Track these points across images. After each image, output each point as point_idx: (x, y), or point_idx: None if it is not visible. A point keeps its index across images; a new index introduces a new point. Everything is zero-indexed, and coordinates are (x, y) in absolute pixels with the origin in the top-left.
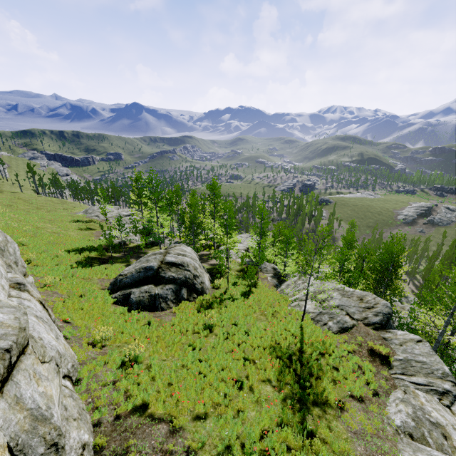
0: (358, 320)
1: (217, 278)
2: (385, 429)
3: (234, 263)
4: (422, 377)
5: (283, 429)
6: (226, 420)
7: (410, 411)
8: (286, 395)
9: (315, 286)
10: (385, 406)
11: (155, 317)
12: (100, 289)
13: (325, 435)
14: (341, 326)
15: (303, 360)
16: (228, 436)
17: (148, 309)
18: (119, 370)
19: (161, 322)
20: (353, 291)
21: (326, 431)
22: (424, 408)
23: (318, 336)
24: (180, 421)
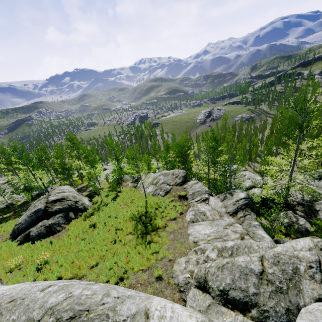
0: (173, 185)
1: (94, 197)
2: (184, 225)
3: (105, 184)
4: (199, 197)
5: (136, 247)
6: (109, 259)
7: (193, 213)
8: (139, 234)
9: (152, 177)
10: (185, 216)
11: (55, 238)
12: (2, 242)
13: (157, 240)
14: (166, 191)
15: (147, 216)
16: (110, 264)
17: (48, 236)
18: (35, 272)
19: (60, 238)
20: (169, 171)
21: (157, 238)
22: (199, 209)
23: (155, 201)
24: (83, 273)
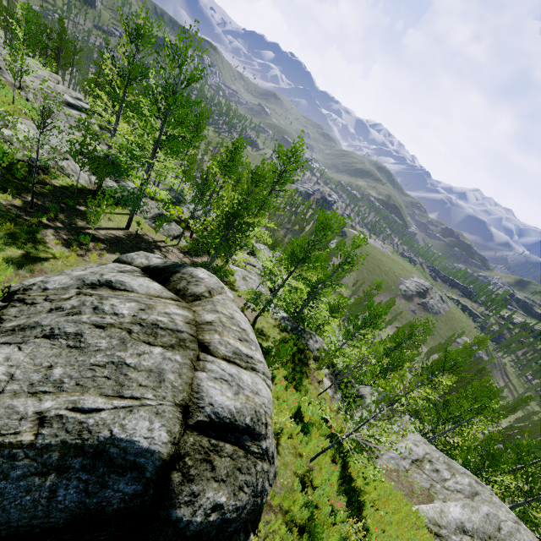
0: None
1: None
2: None
3: (268, 319)
4: None
5: None
6: None
7: None
8: None
9: (480, 510)
10: None
11: None
12: None
13: None
14: None
15: None
16: None
17: None
18: None
19: None
20: None
21: None
22: None
23: None
24: None
